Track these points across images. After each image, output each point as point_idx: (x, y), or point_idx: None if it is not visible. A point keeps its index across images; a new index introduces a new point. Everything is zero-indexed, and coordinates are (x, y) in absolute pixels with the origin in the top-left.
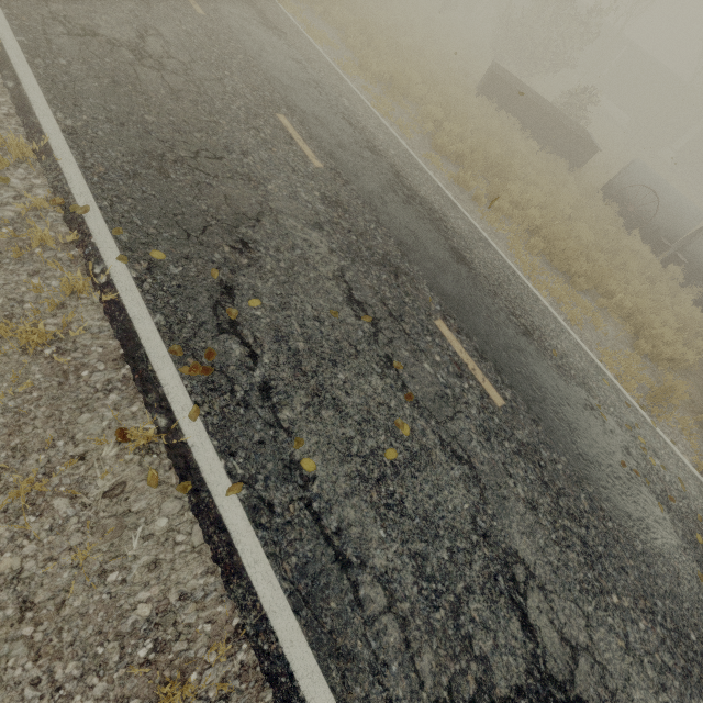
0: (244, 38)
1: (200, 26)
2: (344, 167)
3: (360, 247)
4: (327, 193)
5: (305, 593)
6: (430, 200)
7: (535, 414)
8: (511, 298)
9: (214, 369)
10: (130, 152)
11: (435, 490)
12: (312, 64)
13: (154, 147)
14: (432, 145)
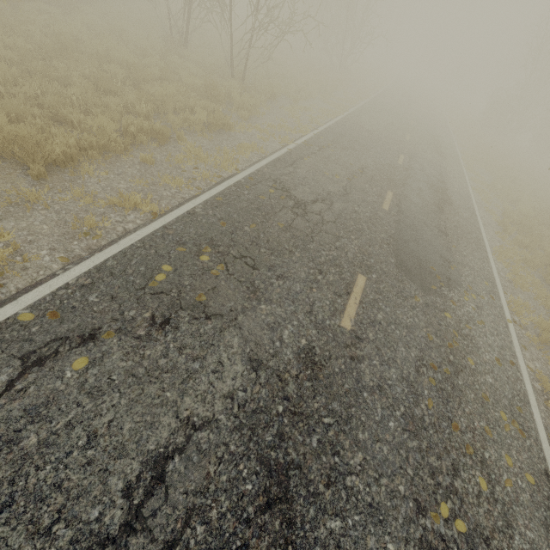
0: (418, 148)
1: (401, 139)
2: (412, 170)
3: (385, 172)
4: (392, 165)
5: (280, 159)
6: (454, 201)
7: (399, 223)
8: (456, 230)
9: (308, 146)
10: (339, 133)
11: (328, 183)
12: (448, 166)
13: (346, 135)
14: (502, 213)
